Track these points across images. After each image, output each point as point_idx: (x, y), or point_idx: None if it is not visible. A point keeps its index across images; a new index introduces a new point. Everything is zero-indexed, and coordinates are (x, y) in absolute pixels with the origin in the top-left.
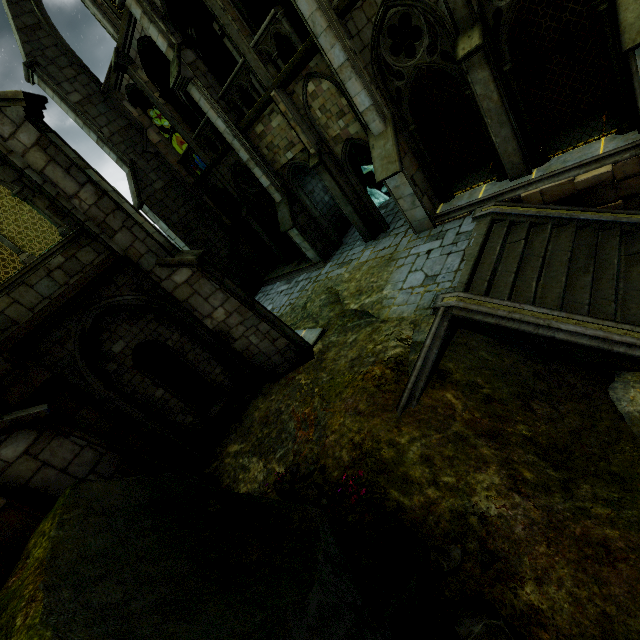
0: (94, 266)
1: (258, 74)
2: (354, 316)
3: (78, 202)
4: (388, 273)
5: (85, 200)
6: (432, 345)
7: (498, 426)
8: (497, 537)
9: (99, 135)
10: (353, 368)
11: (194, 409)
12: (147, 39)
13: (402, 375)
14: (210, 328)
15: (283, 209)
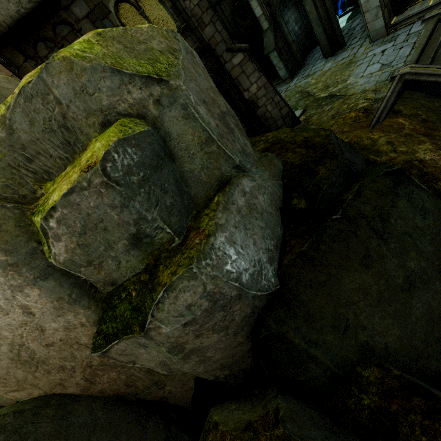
0: (194, 49)
1: None
2: (326, 99)
3: (188, 3)
4: (349, 71)
5: (192, 1)
6: (391, 96)
7: (429, 132)
8: (428, 167)
9: None
10: (334, 118)
11: None
12: None
13: (369, 114)
14: (246, 99)
15: (269, 35)
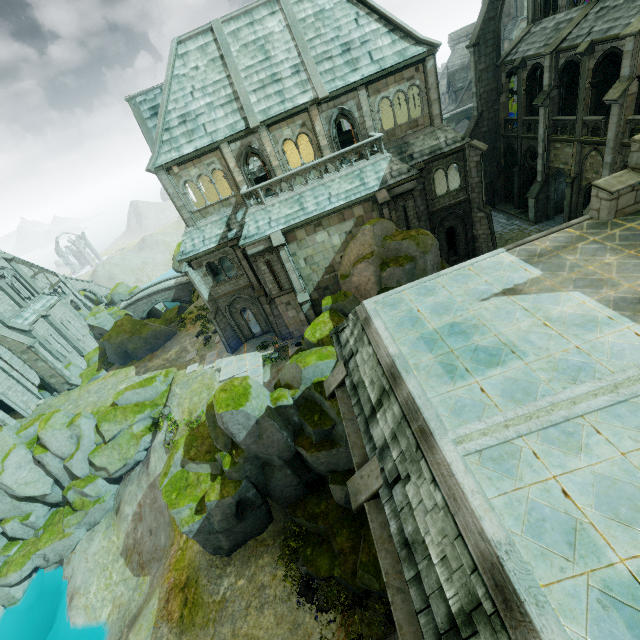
0: (461, 199)
1: (576, 129)
2: None
3: (472, 180)
4: None
5: (474, 181)
6: None
7: None
8: None
9: (477, 91)
10: None
11: (448, 255)
12: (542, 67)
13: None
14: (473, 234)
15: (536, 186)
